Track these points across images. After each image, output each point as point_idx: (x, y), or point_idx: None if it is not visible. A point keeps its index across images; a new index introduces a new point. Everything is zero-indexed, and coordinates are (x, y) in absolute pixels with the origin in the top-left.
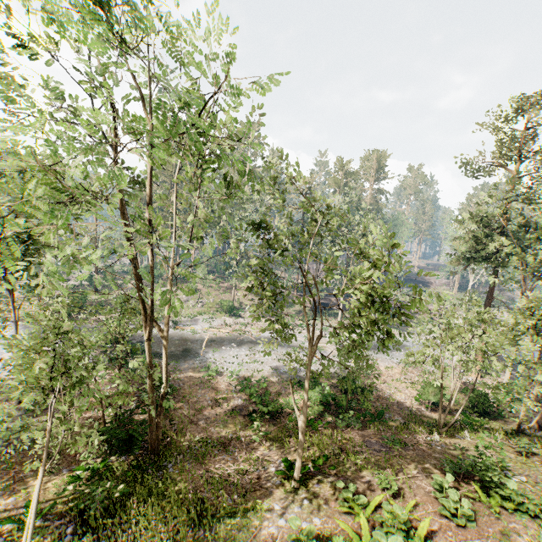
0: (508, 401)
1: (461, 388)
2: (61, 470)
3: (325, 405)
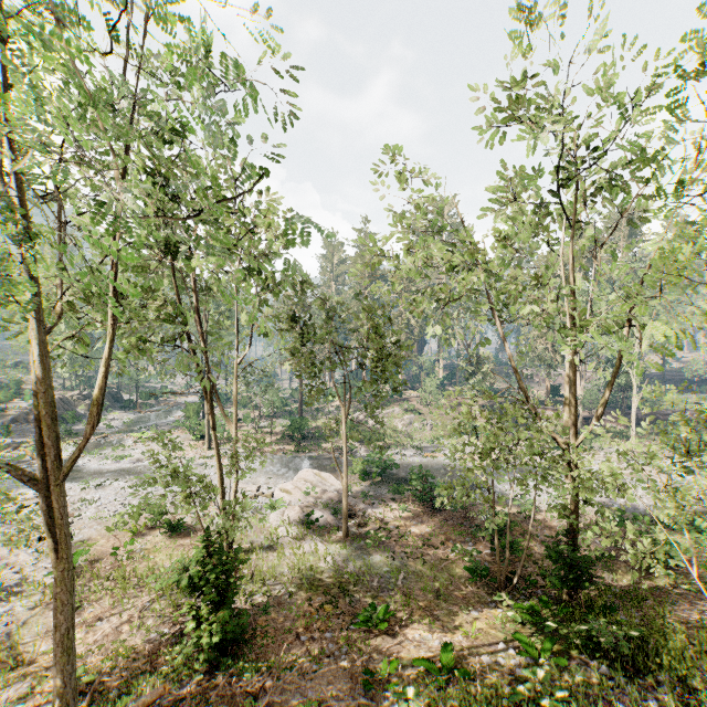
0: None
1: None
2: (467, 611)
3: None
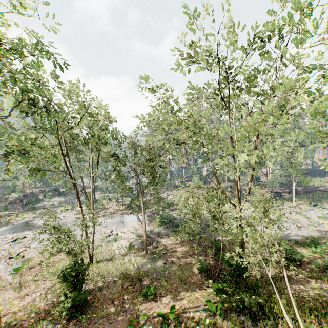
0: None
1: None
2: (194, 289)
3: None
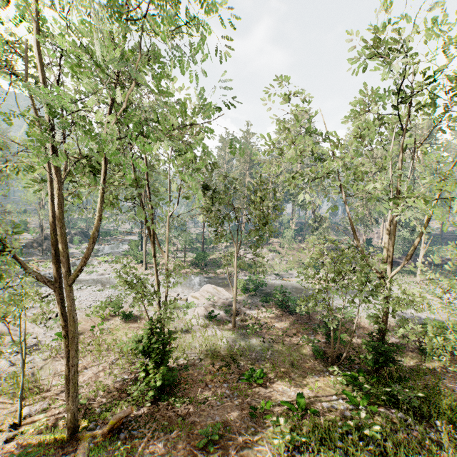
0: None
1: None
2: (311, 376)
3: None
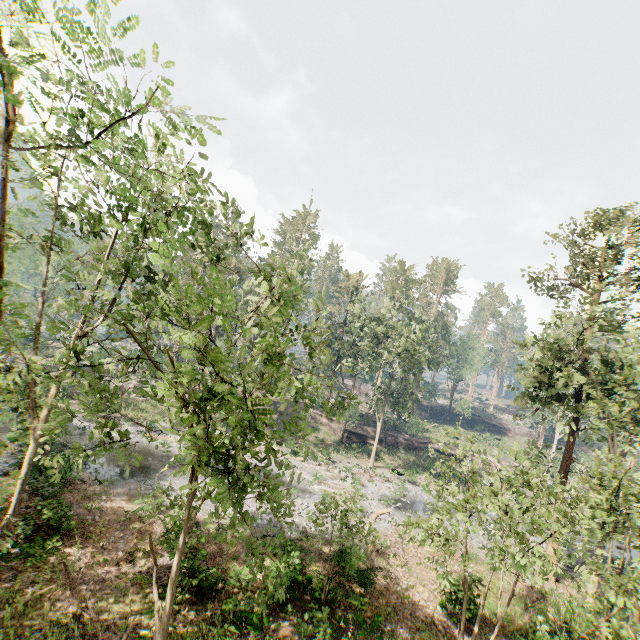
0: (589, 634)
1: (523, 595)
2: None
3: (294, 589)
